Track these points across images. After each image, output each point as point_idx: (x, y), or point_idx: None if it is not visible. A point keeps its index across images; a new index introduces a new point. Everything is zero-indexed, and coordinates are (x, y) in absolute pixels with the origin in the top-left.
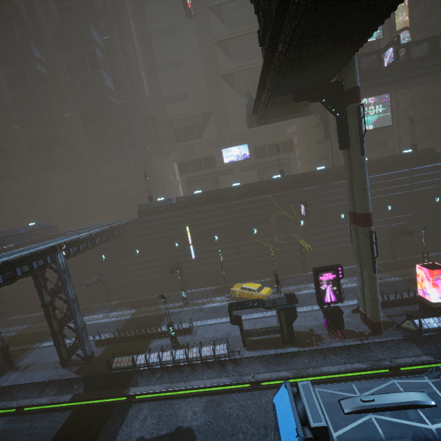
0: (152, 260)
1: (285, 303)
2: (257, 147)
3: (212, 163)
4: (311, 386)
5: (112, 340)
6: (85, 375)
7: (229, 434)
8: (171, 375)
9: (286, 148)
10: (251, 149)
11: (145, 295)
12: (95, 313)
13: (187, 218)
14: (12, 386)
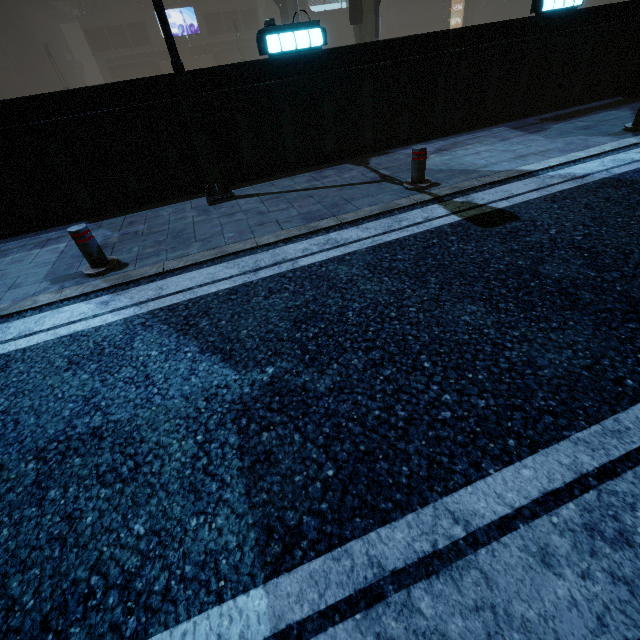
0: None
1: None
2: (208, 15)
3: (144, 36)
4: None
5: None
6: None
7: None
8: None
9: (250, 22)
10: (201, 18)
11: None
12: None
13: None
14: None
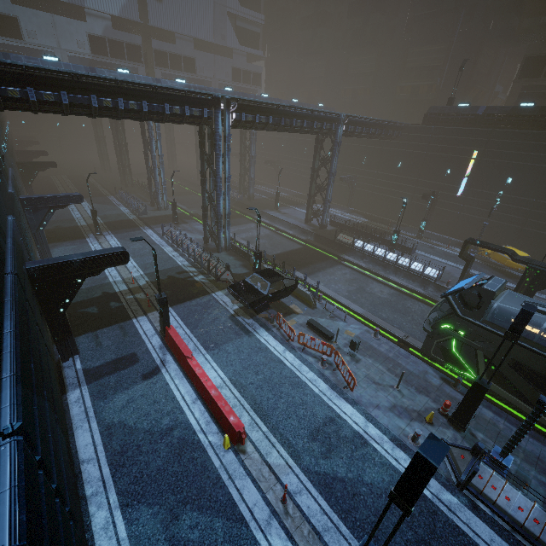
0: (409, 180)
1: (545, 266)
2: None
3: None
4: (505, 281)
5: (342, 225)
6: (317, 233)
7: (401, 312)
8: (376, 266)
9: None
10: None
11: (382, 215)
12: (335, 208)
13: (482, 140)
14: (276, 218)
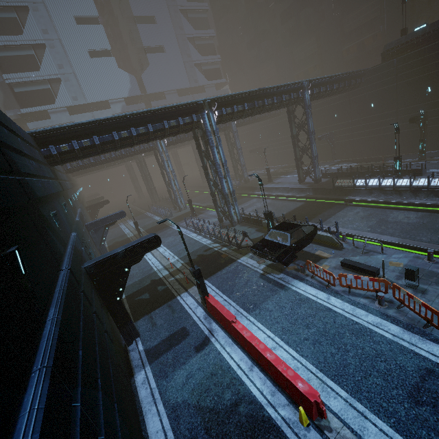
0: (387, 114)
1: None
2: None
3: None
4: None
5: (335, 174)
6: (314, 187)
7: None
8: (388, 197)
9: None
10: None
11: (370, 155)
12: (321, 165)
13: None
14: (272, 188)
